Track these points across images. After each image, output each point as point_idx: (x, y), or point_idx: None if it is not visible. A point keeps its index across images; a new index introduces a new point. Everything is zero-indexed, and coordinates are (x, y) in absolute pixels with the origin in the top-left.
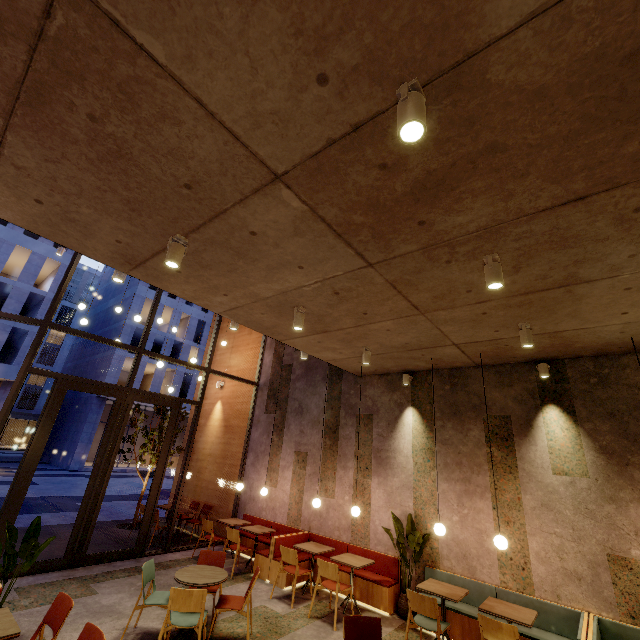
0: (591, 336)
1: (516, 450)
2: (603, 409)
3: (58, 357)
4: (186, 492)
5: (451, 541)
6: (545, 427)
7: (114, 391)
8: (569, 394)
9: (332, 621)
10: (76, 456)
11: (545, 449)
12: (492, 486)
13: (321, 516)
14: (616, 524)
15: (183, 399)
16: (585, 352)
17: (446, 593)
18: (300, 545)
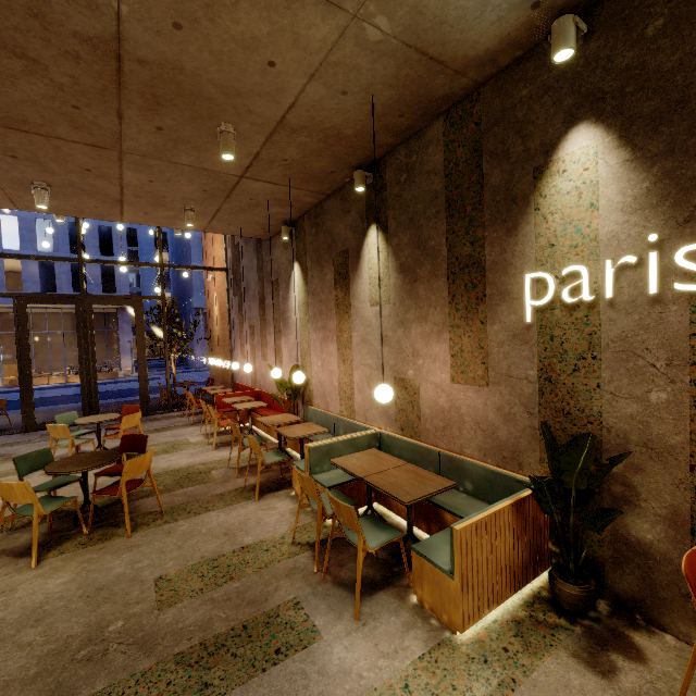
0: (328, 113)
1: (350, 288)
2: (407, 216)
3: (171, 280)
4: (215, 372)
5: (318, 383)
6: (368, 255)
7: (70, 300)
8: (385, 205)
9: (222, 446)
10: (197, 357)
11: (367, 280)
12: (337, 329)
13: (264, 377)
14: (402, 348)
15: (142, 296)
16: (382, 138)
17: (271, 421)
18: (227, 399)
